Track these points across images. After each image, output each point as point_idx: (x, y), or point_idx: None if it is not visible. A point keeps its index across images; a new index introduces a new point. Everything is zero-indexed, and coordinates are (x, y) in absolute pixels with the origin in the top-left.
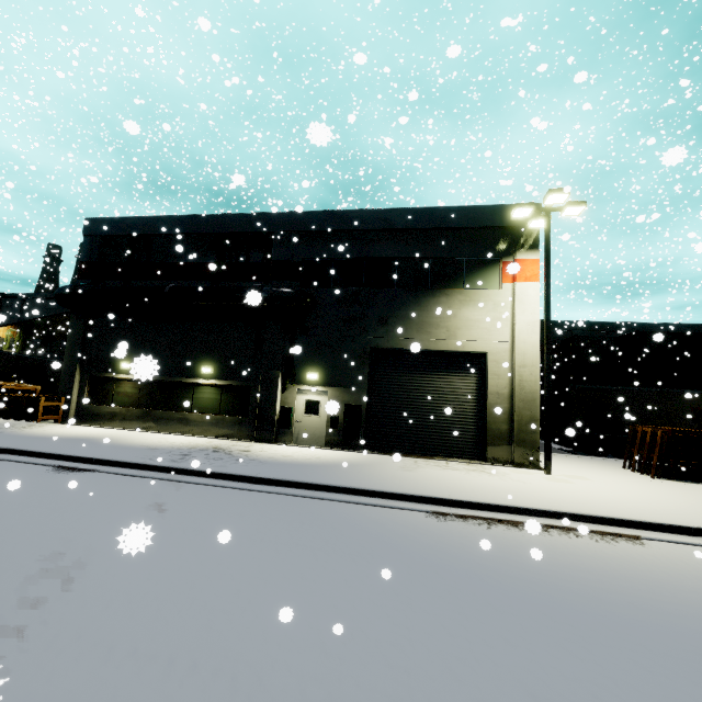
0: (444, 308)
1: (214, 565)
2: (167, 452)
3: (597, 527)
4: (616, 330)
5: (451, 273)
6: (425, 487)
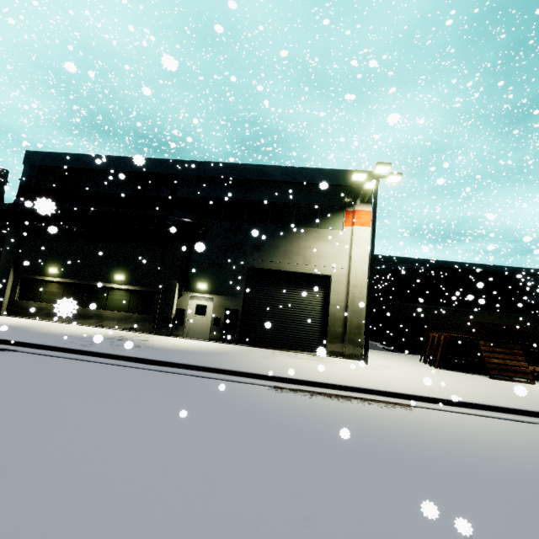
0: (303, 241)
1: (97, 418)
2: (80, 339)
3: (384, 398)
4: (430, 265)
5: (309, 216)
6: (273, 369)
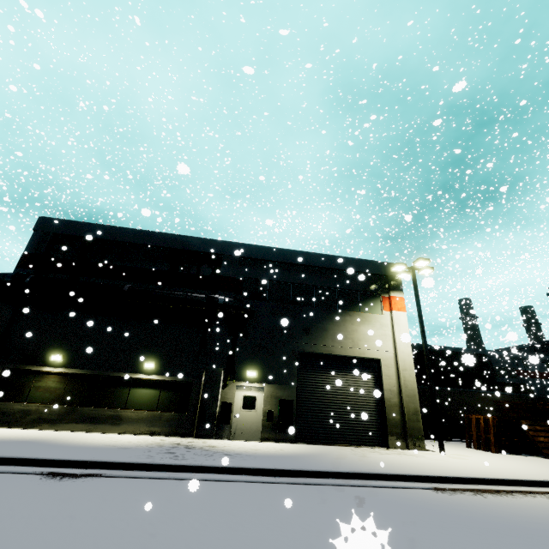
0: (349, 325)
1: None
2: (147, 451)
3: (533, 488)
4: None
5: (351, 300)
6: (403, 468)
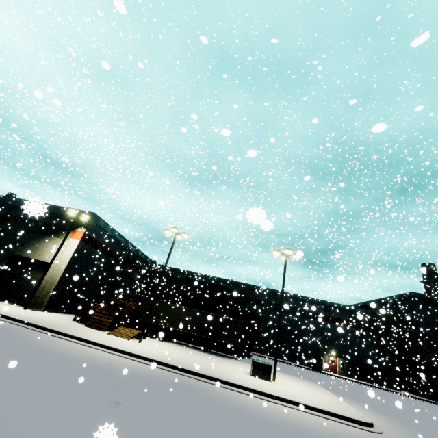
0: (46, 243)
1: None
2: None
3: None
4: (221, 282)
5: (57, 231)
6: None
